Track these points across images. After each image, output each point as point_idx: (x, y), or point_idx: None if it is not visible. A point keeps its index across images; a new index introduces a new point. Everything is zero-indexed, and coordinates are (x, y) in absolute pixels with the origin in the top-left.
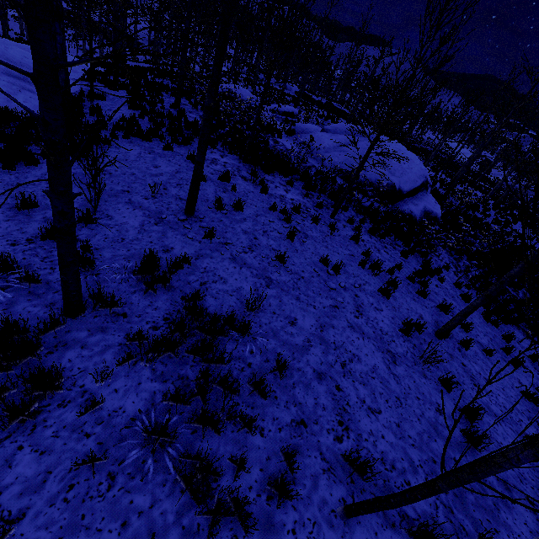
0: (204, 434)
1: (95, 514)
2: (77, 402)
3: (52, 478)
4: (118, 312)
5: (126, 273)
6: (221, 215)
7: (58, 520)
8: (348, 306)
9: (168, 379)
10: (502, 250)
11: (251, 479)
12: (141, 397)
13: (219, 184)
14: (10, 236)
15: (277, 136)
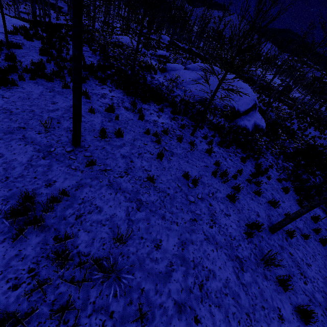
0: None
1: None
2: None
3: None
4: None
5: None
6: (105, 142)
7: None
8: (204, 217)
9: None
10: (305, 150)
11: None
12: None
13: (105, 115)
14: None
15: (153, 73)
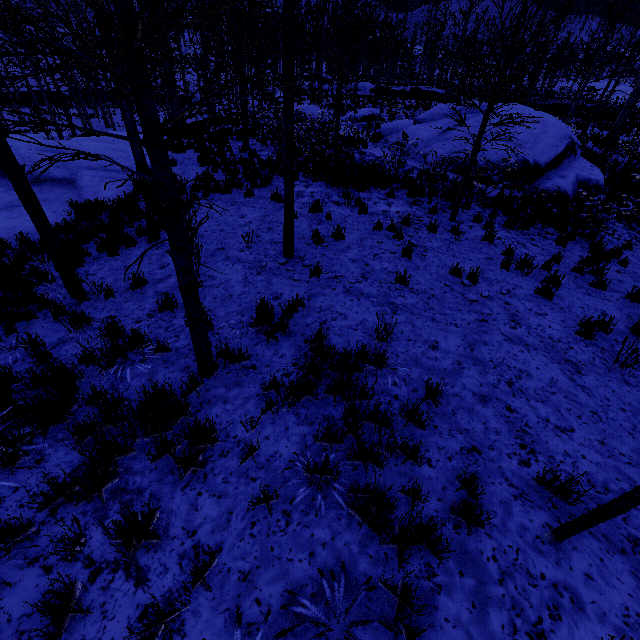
0: (366, 468)
1: (282, 547)
2: (235, 451)
3: (234, 518)
4: (247, 366)
5: (244, 327)
6: (322, 248)
7: (251, 551)
8: (499, 318)
9: (313, 421)
10: None
11: (430, 509)
12: (293, 441)
13: (311, 217)
14: (133, 315)
15: (362, 146)
